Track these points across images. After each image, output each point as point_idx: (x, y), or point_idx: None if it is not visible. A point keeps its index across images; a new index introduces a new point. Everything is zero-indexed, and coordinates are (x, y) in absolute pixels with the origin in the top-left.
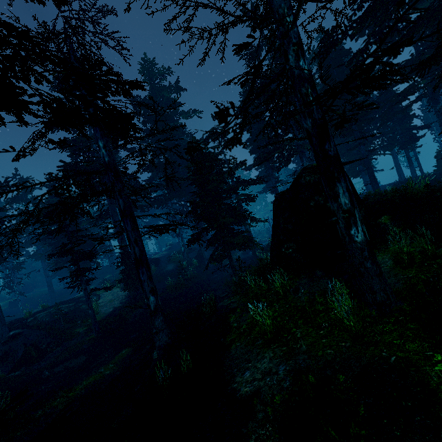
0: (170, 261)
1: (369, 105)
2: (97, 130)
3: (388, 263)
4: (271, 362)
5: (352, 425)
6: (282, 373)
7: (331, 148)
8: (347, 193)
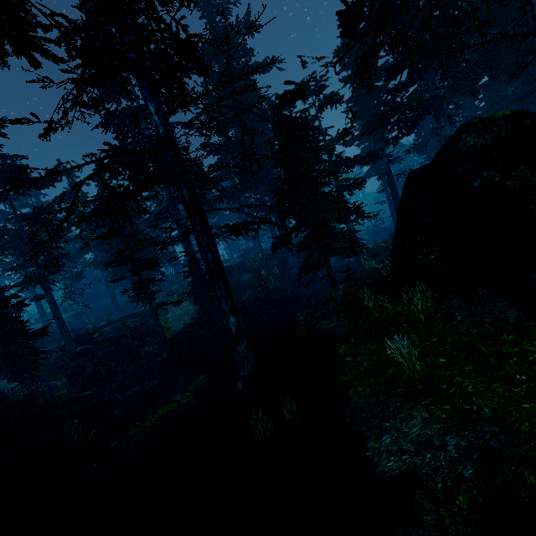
0: (246, 270)
1: None
2: (144, 87)
3: None
4: (426, 427)
5: None
6: (453, 452)
7: None
8: None
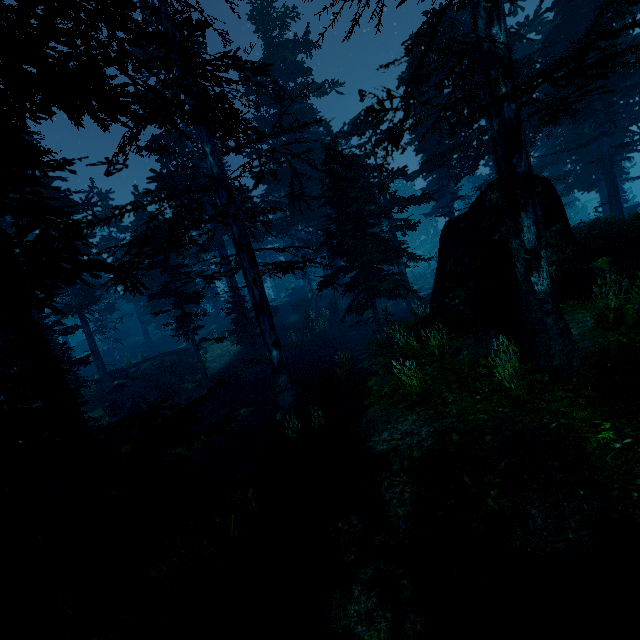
0: (293, 311)
1: (596, 89)
2: (201, 129)
3: (588, 323)
4: (413, 424)
5: (488, 474)
6: (424, 434)
7: (522, 162)
8: (535, 226)
